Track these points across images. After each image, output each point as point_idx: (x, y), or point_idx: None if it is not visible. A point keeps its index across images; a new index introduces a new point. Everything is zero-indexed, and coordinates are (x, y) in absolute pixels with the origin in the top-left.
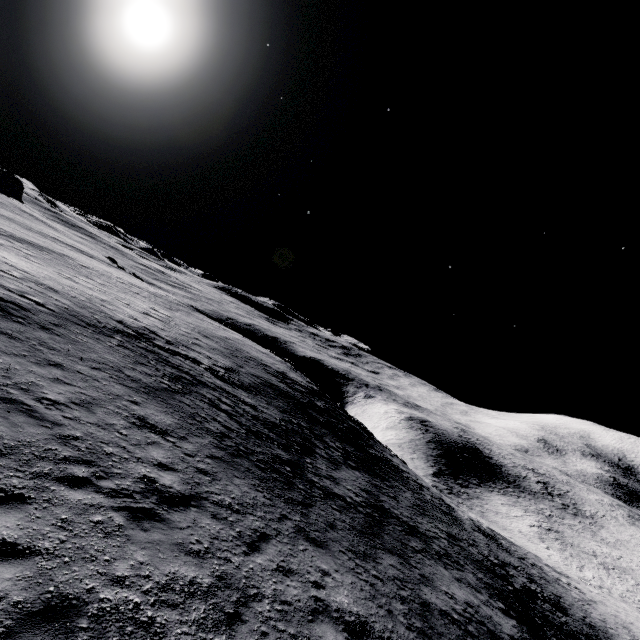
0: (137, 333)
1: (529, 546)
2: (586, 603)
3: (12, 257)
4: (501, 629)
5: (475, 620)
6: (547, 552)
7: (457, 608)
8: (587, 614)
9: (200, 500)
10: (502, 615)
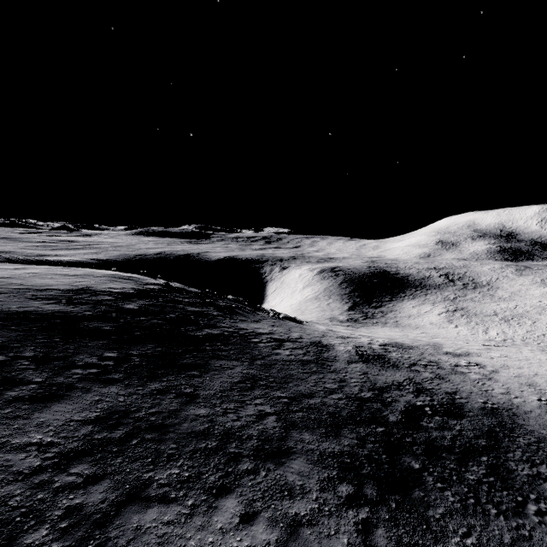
0: None
1: (440, 333)
2: (487, 379)
3: None
4: None
5: None
6: (456, 330)
7: None
8: (488, 395)
9: None
10: (338, 519)
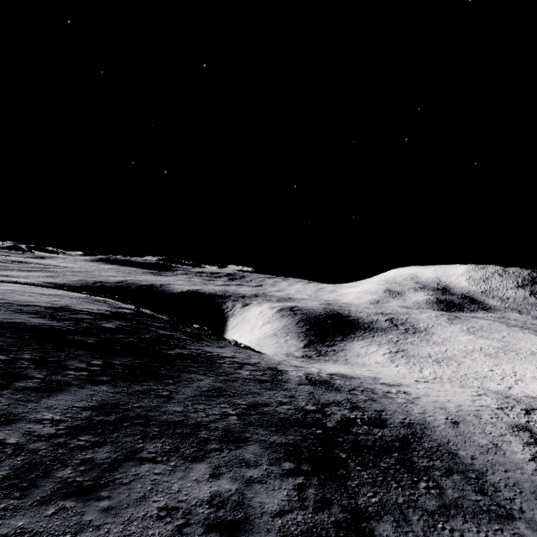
0: None
1: (383, 371)
2: (410, 403)
3: None
4: (261, 511)
5: (201, 530)
6: (396, 369)
7: (165, 531)
8: (408, 414)
9: None
10: (281, 481)
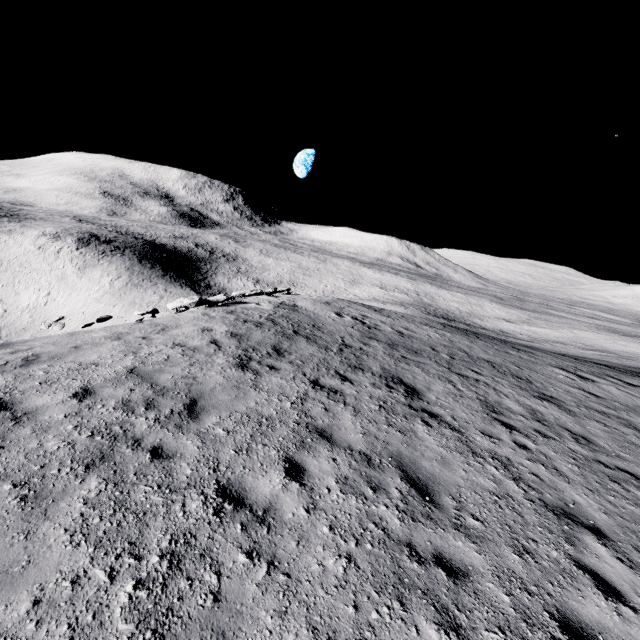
0: None
1: None
2: None
3: None
4: None
5: None
6: None
7: None
8: None
9: None
10: None
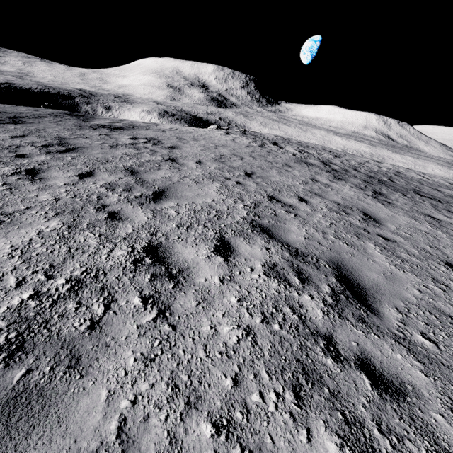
0: None
1: None
2: None
3: None
4: None
5: None
6: None
7: None
8: None
9: None
10: None
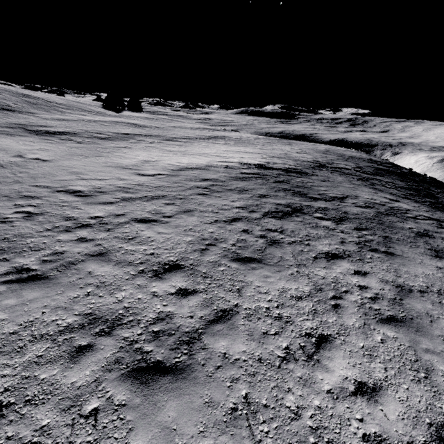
0: (319, 164)
1: None
2: None
3: (242, 149)
4: None
5: None
6: None
7: None
8: None
9: (440, 219)
10: None
